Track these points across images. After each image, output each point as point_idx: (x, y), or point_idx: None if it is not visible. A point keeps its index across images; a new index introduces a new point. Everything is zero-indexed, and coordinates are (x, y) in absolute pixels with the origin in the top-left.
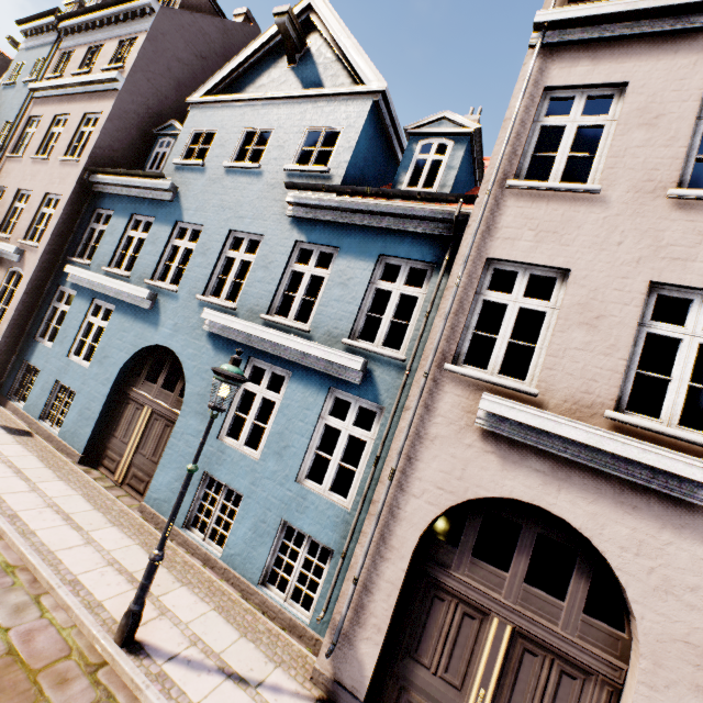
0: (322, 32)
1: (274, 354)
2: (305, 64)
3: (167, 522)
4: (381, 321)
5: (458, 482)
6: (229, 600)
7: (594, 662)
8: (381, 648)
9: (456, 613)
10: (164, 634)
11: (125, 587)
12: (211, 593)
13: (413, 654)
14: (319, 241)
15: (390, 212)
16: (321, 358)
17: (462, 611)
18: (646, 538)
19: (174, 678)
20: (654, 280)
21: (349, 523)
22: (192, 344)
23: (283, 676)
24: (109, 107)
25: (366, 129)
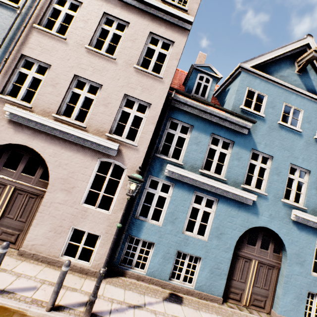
0: (315, 64)
1: None
2: (305, 76)
3: None
4: (211, 163)
5: None
6: None
7: None
8: None
9: None
10: None
11: None
12: None
13: None
14: None
15: None
16: None
17: None
18: None
19: None
20: None
21: None
22: (284, 226)
23: None
24: (181, 40)
25: None
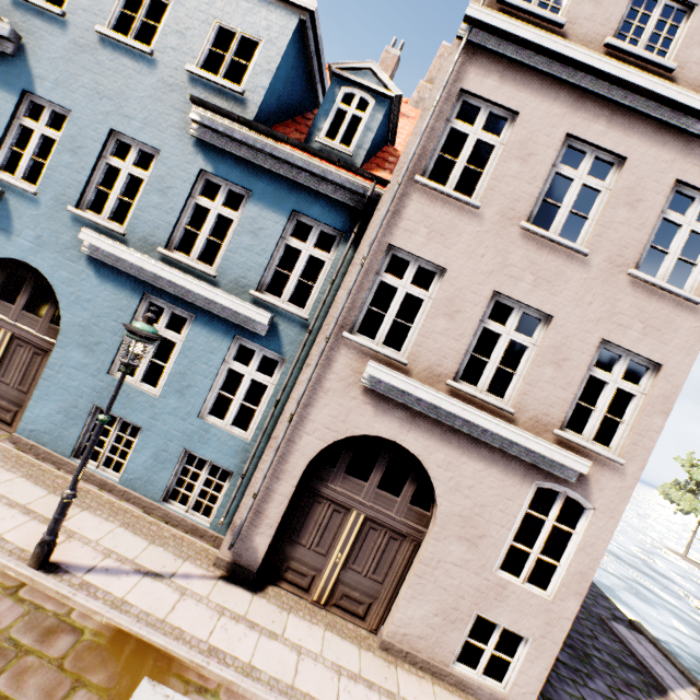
0: None
1: (174, 294)
2: None
3: (79, 466)
4: None
5: (342, 424)
6: (132, 516)
7: (410, 530)
8: (272, 538)
9: (329, 510)
10: (77, 553)
11: (22, 519)
12: (114, 513)
13: (295, 538)
14: (228, 177)
15: (308, 169)
16: (227, 307)
17: (333, 508)
18: (453, 460)
19: (97, 584)
20: (496, 290)
21: (249, 451)
22: (66, 266)
23: (192, 566)
24: None
25: (289, 51)
